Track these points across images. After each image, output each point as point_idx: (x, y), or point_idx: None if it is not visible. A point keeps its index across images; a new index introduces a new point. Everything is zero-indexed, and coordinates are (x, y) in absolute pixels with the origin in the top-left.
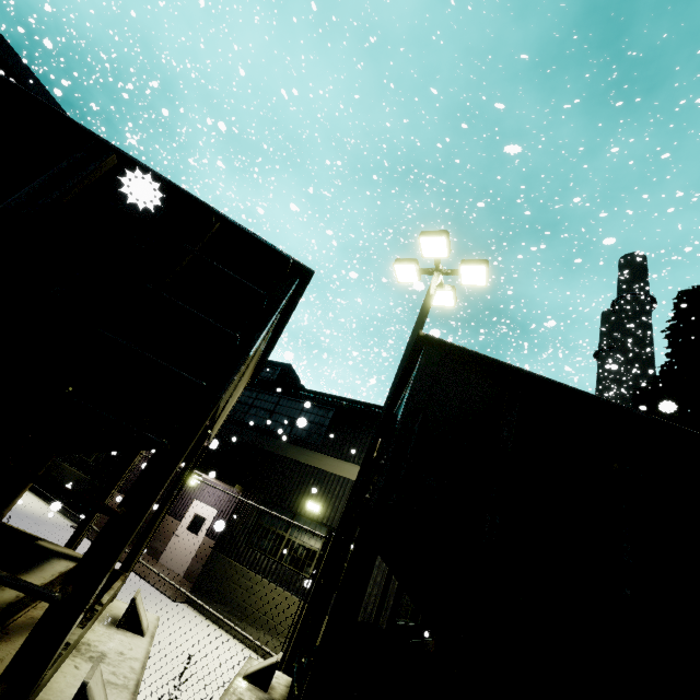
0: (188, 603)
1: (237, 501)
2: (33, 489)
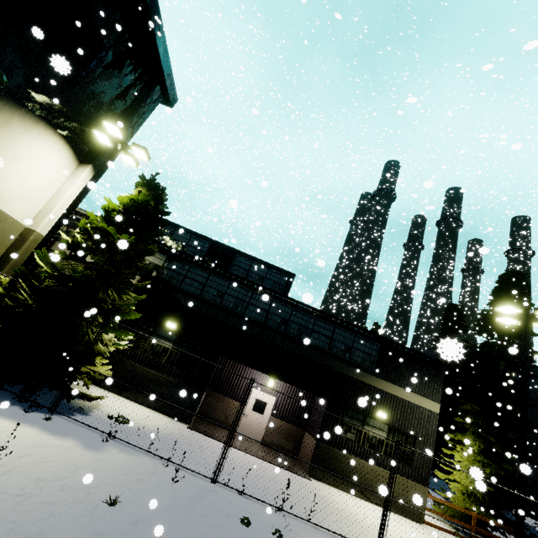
0: (310, 476)
1: (326, 407)
2: (104, 386)
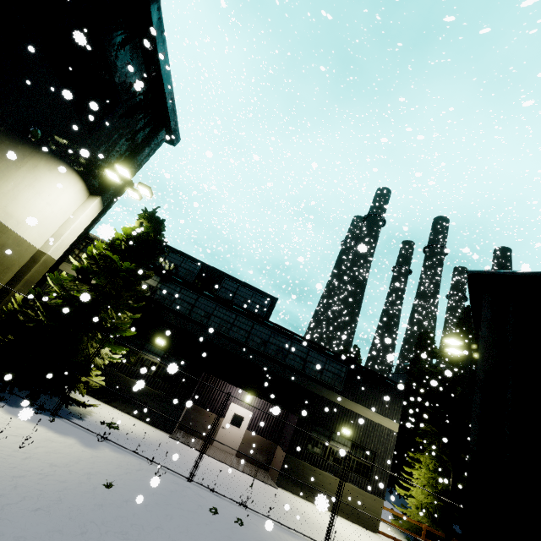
0: (278, 485)
1: (296, 423)
2: (95, 395)
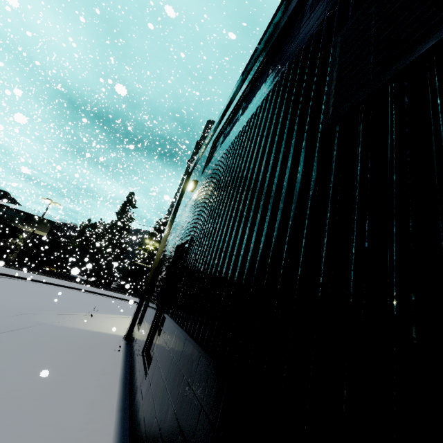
0: None
1: None
2: None
